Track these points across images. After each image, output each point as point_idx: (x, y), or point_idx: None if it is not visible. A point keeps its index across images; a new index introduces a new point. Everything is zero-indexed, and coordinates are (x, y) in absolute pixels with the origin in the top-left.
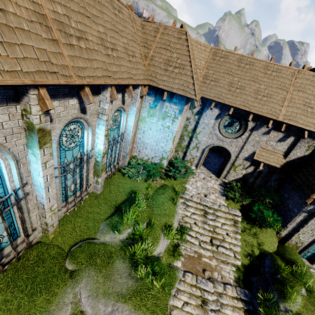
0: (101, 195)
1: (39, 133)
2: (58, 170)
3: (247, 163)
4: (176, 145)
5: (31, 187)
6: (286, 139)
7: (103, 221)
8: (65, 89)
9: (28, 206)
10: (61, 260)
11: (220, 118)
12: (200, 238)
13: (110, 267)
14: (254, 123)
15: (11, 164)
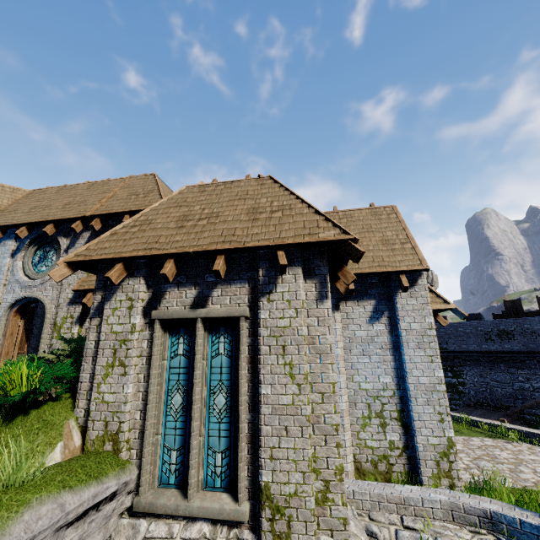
0: None
1: None
2: None
3: (77, 308)
4: None
5: None
6: None
7: None
8: None
9: None
10: None
11: (20, 251)
12: None
13: None
14: (69, 239)
15: None
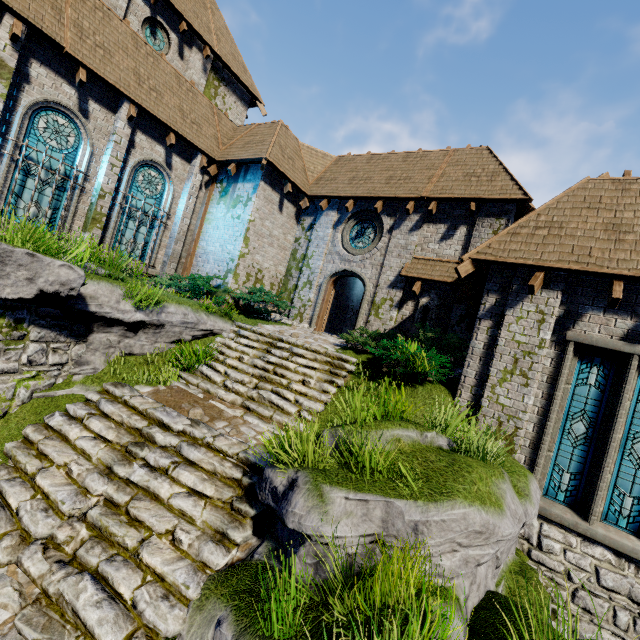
0: None
1: None
2: (13, 146)
3: (397, 293)
4: (279, 289)
5: None
6: (453, 233)
7: None
8: (61, 69)
9: None
10: None
11: (341, 224)
12: (232, 373)
13: None
14: (392, 219)
15: None
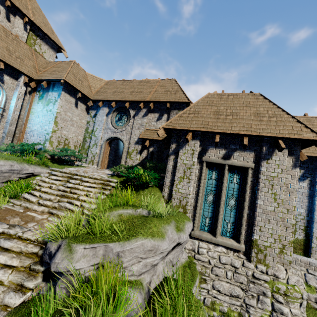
0: None
1: None
2: None
3: (139, 146)
4: (80, 149)
5: None
6: (162, 117)
7: None
8: None
9: None
10: None
11: (110, 114)
12: (43, 195)
13: None
14: (134, 111)
15: None
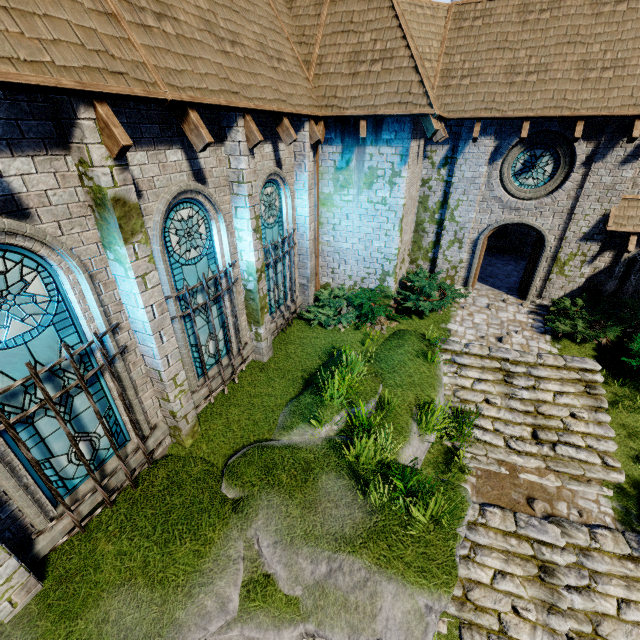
0: (270, 364)
1: (116, 209)
2: (175, 303)
3: (592, 246)
4: (410, 249)
5: (129, 336)
6: None
7: (282, 409)
8: (152, 126)
9: (133, 378)
10: (212, 483)
11: (501, 157)
12: (506, 431)
13: (311, 489)
14: (590, 143)
15: (81, 282)
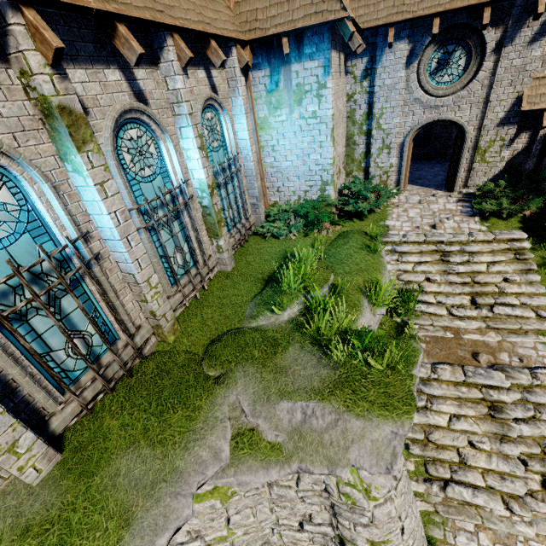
0: (234, 272)
1: (63, 117)
2: (138, 216)
3: (509, 130)
4: (344, 163)
5: (101, 245)
6: None
7: (248, 304)
8: (86, 44)
9: (112, 283)
10: (195, 367)
11: (417, 58)
12: (447, 301)
13: (280, 359)
14: (499, 29)
15: (46, 191)
